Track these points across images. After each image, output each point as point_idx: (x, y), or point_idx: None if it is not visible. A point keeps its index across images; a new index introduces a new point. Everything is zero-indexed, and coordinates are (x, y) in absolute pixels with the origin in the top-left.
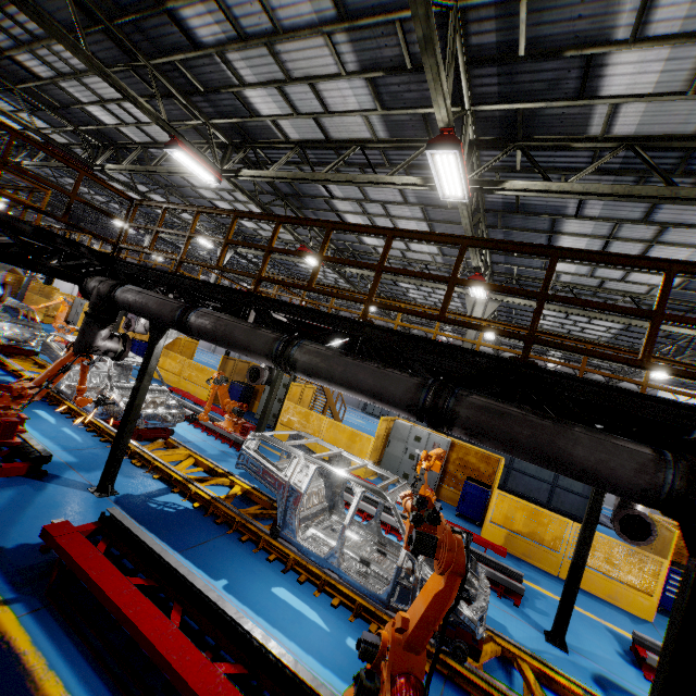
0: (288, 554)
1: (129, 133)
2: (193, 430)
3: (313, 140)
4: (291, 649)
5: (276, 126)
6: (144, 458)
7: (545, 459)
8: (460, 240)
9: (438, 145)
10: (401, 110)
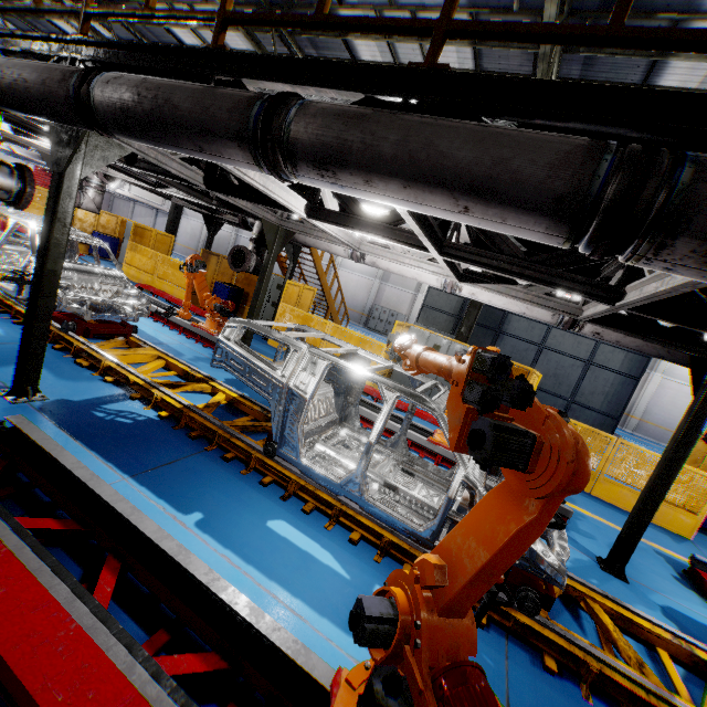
0: (289, 476)
1: None
2: (167, 331)
3: None
4: (298, 612)
5: None
6: (93, 357)
7: None
8: None
9: None
10: None
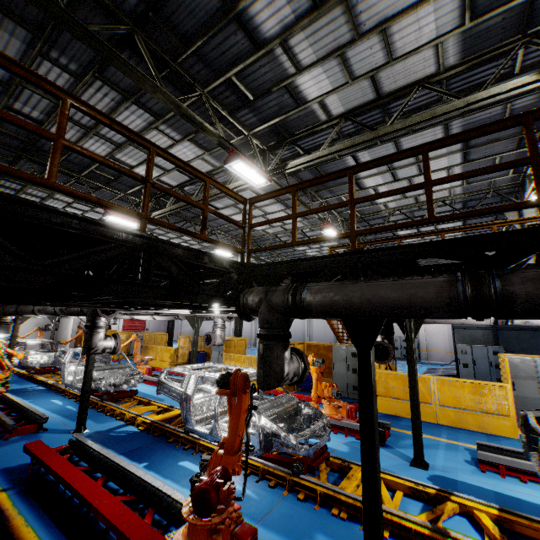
0: None
1: (168, 179)
2: None
3: (359, 106)
4: None
5: (322, 107)
6: (338, 500)
7: None
8: None
9: None
10: (499, 9)
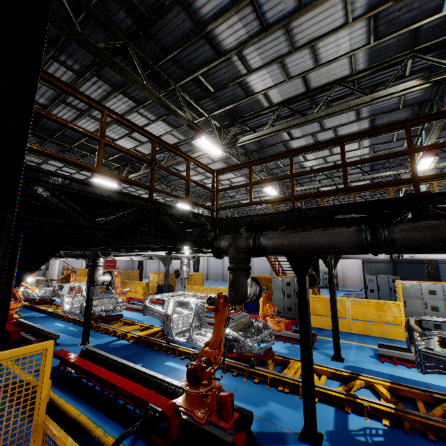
0: None
1: (143, 149)
2: None
3: (293, 97)
4: None
5: (265, 97)
6: (282, 382)
7: None
8: None
9: None
10: (394, 33)
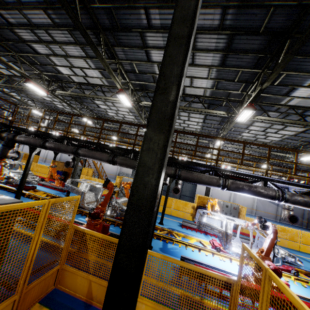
0: (83, 211)
1: (3, 71)
2: (43, 188)
3: (84, 83)
4: None
5: (69, 77)
6: (27, 195)
7: (133, 167)
8: (120, 122)
9: (119, 93)
10: (111, 79)
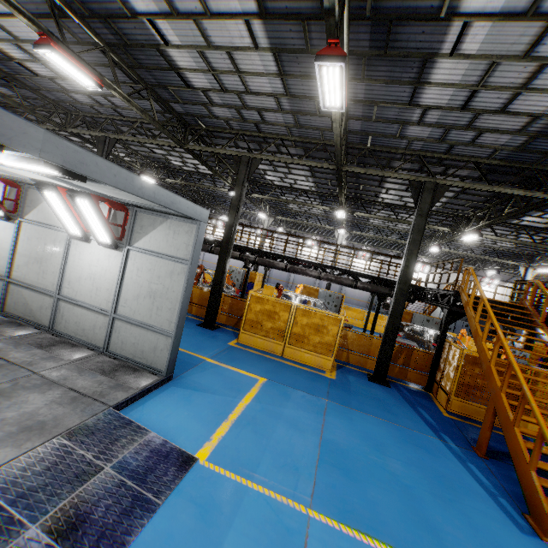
0: None
1: (388, 200)
2: None
3: (531, 226)
4: None
5: (520, 222)
6: None
7: None
8: None
9: None
10: None
